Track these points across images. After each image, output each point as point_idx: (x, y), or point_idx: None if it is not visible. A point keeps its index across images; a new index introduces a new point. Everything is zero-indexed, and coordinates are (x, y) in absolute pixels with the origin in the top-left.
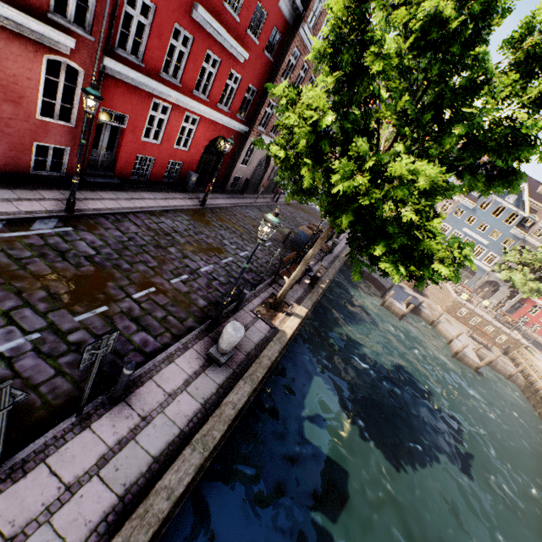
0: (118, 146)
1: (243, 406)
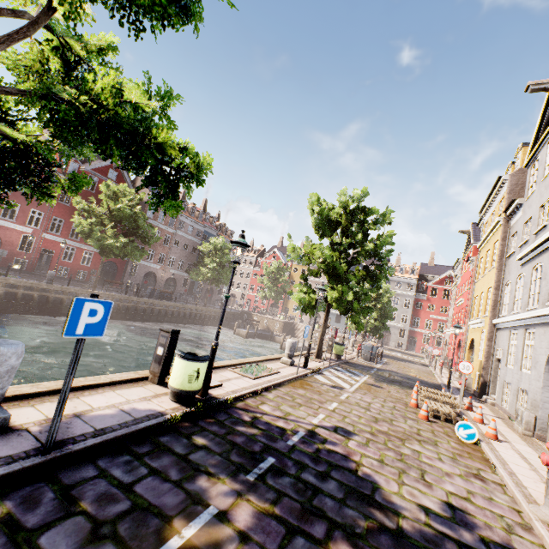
0: (51, 263)
1: (51, 294)
